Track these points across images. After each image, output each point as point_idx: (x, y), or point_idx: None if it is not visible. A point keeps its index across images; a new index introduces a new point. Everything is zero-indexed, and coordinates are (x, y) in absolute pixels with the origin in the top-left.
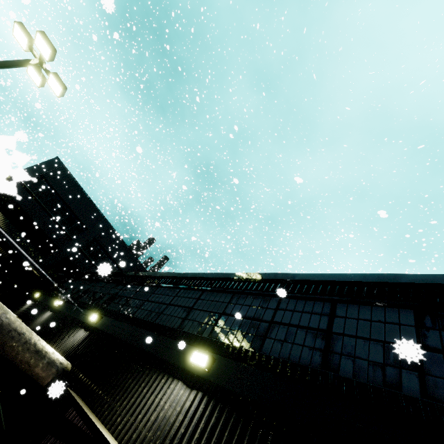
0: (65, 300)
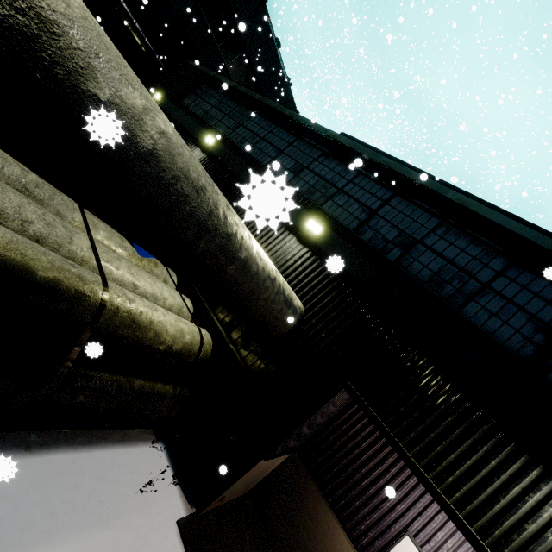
0: (221, 138)
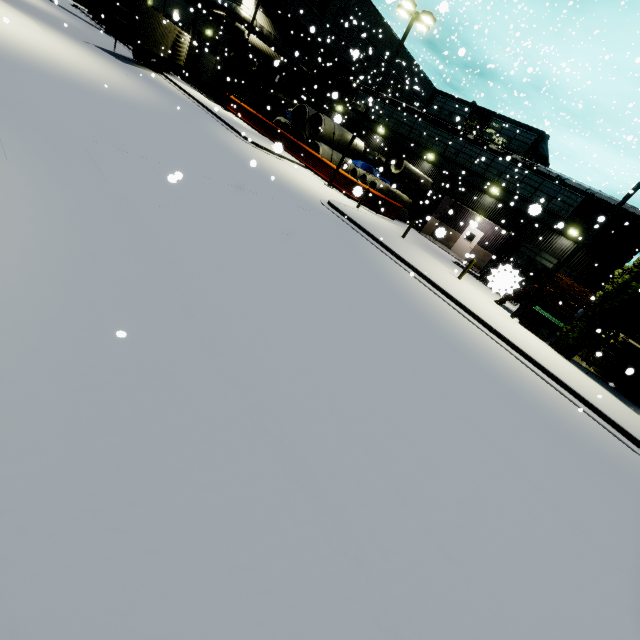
0: (385, 128)
